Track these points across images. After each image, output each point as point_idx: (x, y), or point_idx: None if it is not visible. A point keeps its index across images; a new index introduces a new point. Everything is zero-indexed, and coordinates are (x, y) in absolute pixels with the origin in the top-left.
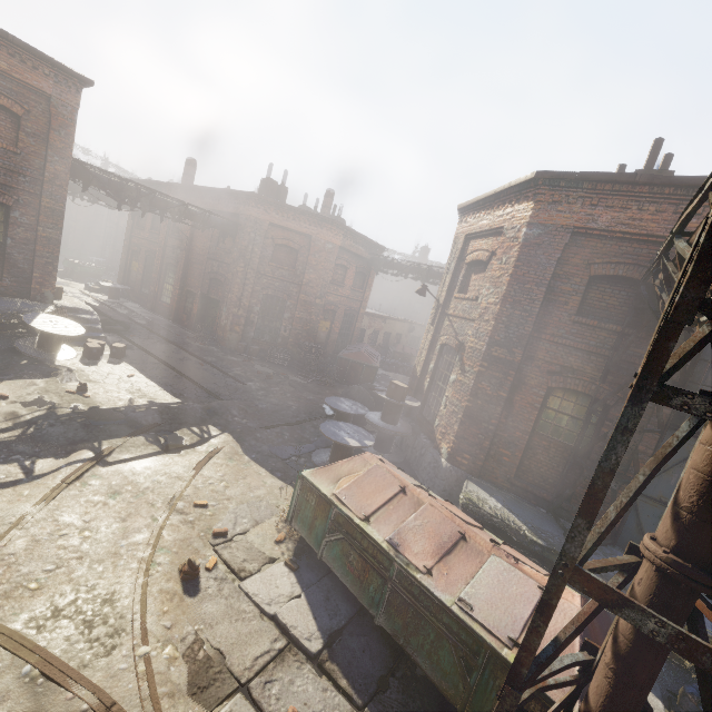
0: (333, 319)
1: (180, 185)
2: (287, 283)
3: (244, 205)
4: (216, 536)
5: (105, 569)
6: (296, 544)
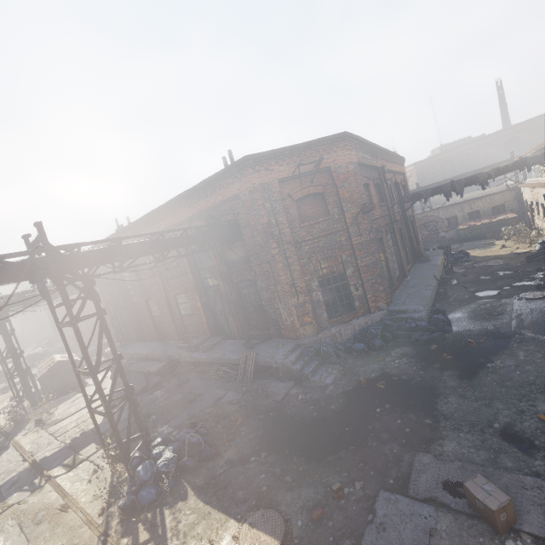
0: None
1: None
2: None
3: None
4: None
5: None
6: None
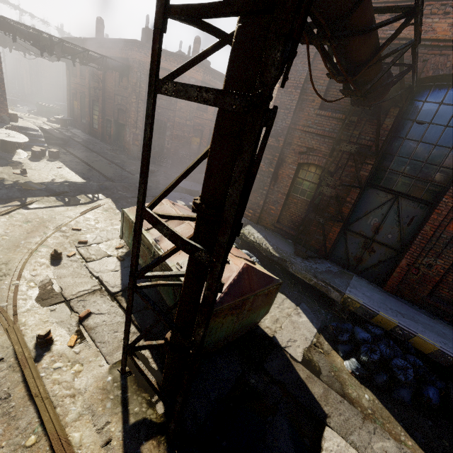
0: (201, 136)
1: (91, 39)
2: (166, 109)
3: (131, 50)
4: (80, 243)
5: (9, 252)
6: (128, 250)
